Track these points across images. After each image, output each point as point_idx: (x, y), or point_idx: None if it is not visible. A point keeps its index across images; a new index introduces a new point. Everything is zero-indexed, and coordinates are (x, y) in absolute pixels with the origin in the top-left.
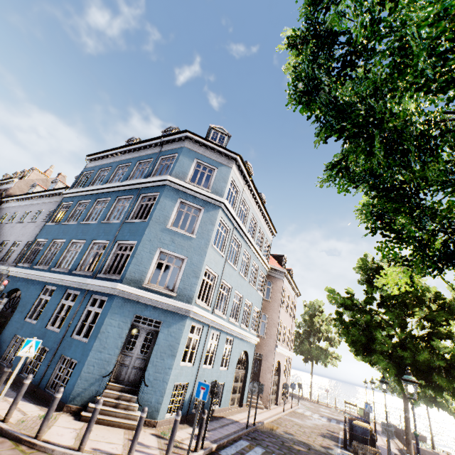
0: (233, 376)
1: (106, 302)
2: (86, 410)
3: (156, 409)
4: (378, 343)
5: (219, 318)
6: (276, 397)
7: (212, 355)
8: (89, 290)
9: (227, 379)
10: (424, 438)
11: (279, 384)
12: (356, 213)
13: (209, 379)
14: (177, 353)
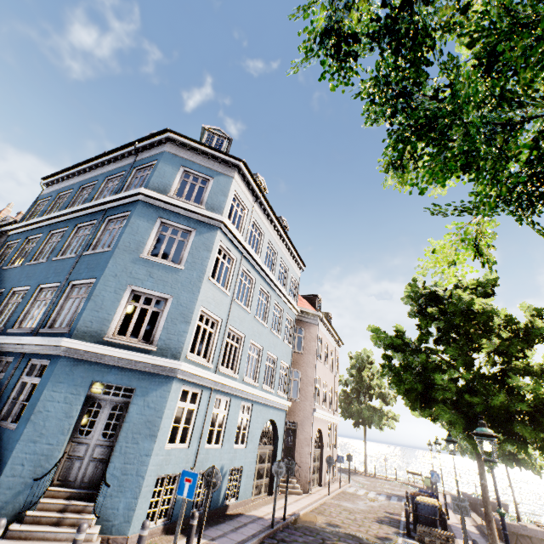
0: (256, 455)
1: (48, 367)
2: (4, 536)
3: (125, 518)
4: (439, 390)
5: (227, 378)
6: (319, 476)
7: (220, 430)
8: (27, 353)
9: (247, 461)
10: (506, 506)
11: (322, 459)
12: (381, 171)
13: (217, 464)
14: (159, 432)
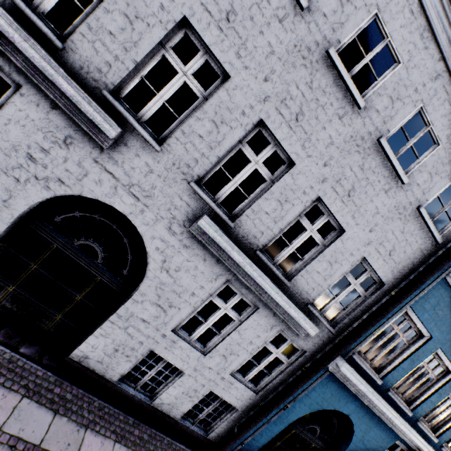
0: None
1: None
2: None
3: None
4: None
5: None
6: None
7: None
8: None
9: None
10: None
11: None
12: None
13: None
14: None
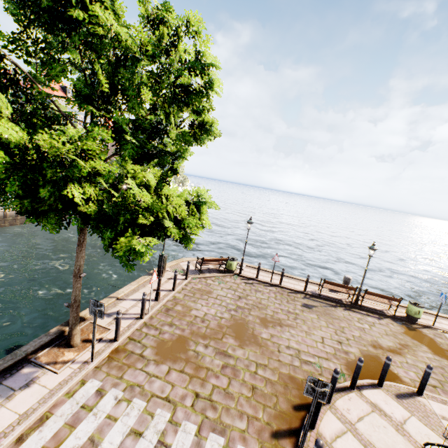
0: None
1: None
2: None
3: None
4: None
5: None
6: None
7: None
8: None
9: None
10: None
11: None
12: None
13: None
14: None
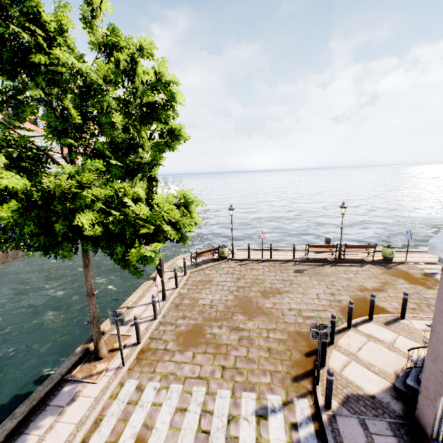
0: None
1: None
2: None
3: None
4: None
5: None
6: None
7: None
8: None
9: None
10: None
11: None
12: None
13: None
14: None
